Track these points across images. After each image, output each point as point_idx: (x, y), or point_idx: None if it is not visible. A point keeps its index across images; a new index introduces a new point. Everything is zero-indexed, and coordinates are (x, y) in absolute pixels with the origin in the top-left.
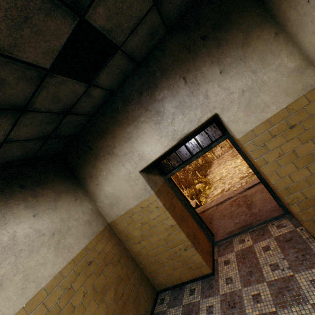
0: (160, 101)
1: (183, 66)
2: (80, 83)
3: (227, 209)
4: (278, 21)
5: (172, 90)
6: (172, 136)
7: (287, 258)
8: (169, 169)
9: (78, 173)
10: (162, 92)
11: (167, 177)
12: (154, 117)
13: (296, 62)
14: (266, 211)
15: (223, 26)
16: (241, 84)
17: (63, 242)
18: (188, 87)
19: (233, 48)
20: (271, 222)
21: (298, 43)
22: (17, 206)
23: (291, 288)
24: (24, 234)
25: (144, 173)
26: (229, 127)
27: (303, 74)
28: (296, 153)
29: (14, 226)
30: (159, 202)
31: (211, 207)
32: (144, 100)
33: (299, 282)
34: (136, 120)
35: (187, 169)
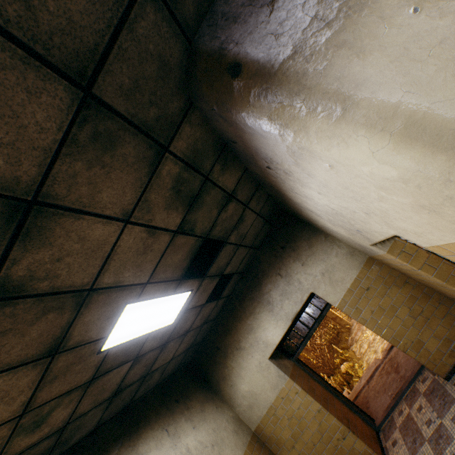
0: (267, 293)
1: (275, 266)
2: (214, 301)
3: (378, 383)
4: (322, 231)
5: (273, 283)
6: (285, 318)
7: (434, 409)
8: (293, 351)
9: (210, 377)
10: (266, 287)
11: (295, 359)
12: (266, 307)
13: (345, 250)
14: (410, 369)
15: (292, 239)
16: (319, 269)
17: (223, 453)
18: (284, 279)
19: (303, 250)
20: (417, 379)
21: (340, 240)
22: (180, 419)
23: (442, 434)
24: (194, 446)
25: (273, 360)
26: (325, 299)
27: (354, 255)
28: (382, 307)
29: (185, 438)
30: (296, 385)
31: (362, 388)
32: (255, 295)
33: (445, 425)
34: (252, 312)
35: (319, 345)
